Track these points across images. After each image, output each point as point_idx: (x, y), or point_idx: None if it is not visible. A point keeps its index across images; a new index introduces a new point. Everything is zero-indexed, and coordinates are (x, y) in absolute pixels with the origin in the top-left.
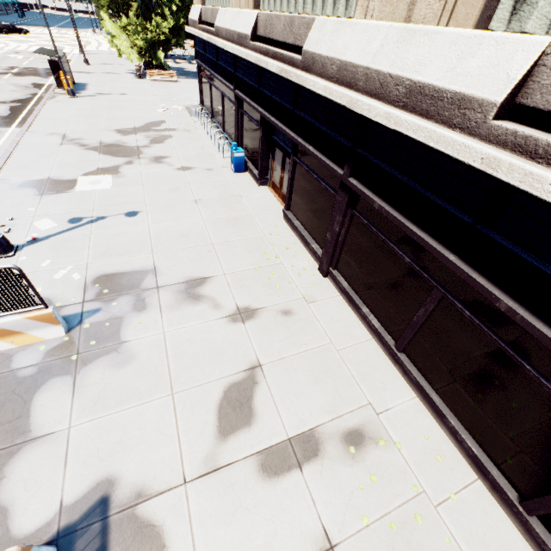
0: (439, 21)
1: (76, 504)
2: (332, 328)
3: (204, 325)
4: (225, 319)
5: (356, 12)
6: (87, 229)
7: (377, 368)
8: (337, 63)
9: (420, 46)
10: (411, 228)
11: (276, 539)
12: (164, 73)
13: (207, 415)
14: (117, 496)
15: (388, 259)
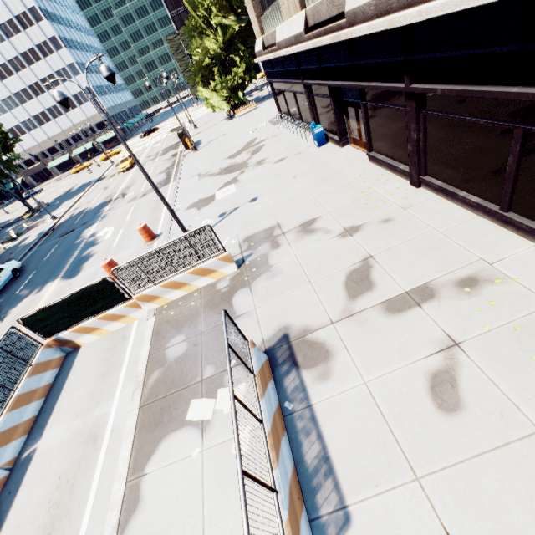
0: None
1: (270, 338)
2: (432, 219)
3: (321, 244)
4: (336, 238)
5: None
6: (230, 217)
7: (485, 234)
8: (372, 3)
9: None
10: (472, 90)
11: (407, 343)
12: (246, 107)
13: (338, 290)
14: (292, 333)
15: (467, 133)
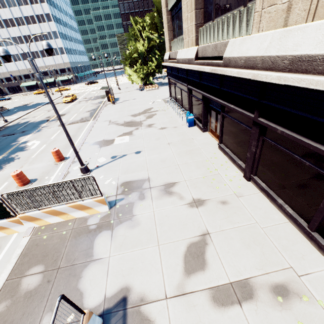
0: (306, 21)
1: (111, 297)
2: (256, 213)
3: (174, 208)
4: (186, 205)
5: (253, 31)
6: (118, 161)
7: (295, 242)
8: (243, 58)
9: (295, 36)
10: (306, 142)
11: None
12: (152, 86)
13: (178, 260)
14: (131, 298)
15: (293, 165)
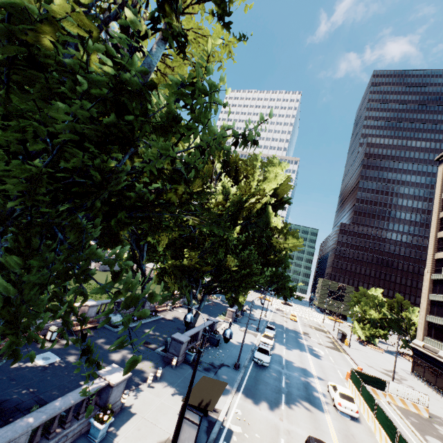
0: None
1: None
2: None
3: None
4: None
5: None
6: None
7: None
8: None
9: None
10: None
11: None
12: (376, 347)
13: None
14: None
15: None
